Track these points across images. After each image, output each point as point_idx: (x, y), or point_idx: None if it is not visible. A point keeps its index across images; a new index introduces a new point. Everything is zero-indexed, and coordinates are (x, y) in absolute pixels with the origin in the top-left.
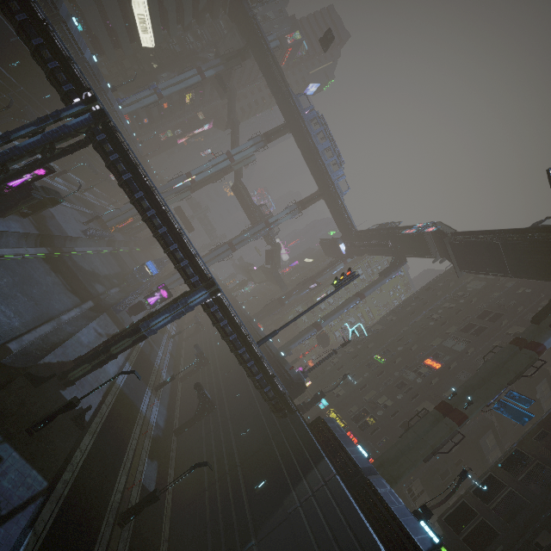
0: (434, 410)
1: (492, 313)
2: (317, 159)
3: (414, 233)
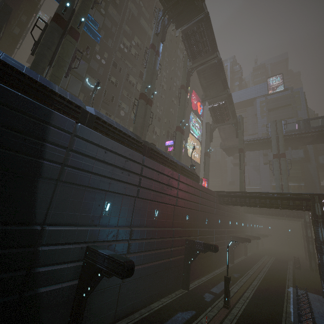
0: (55, 24)
1: None
2: None
3: None
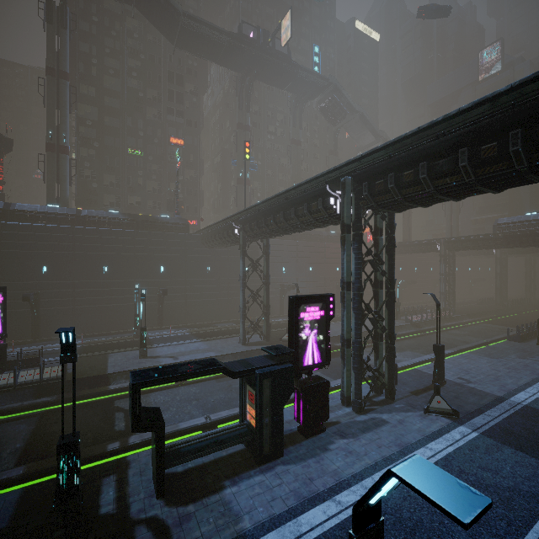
0: (240, 185)
1: (176, 75)
2: None
3: None
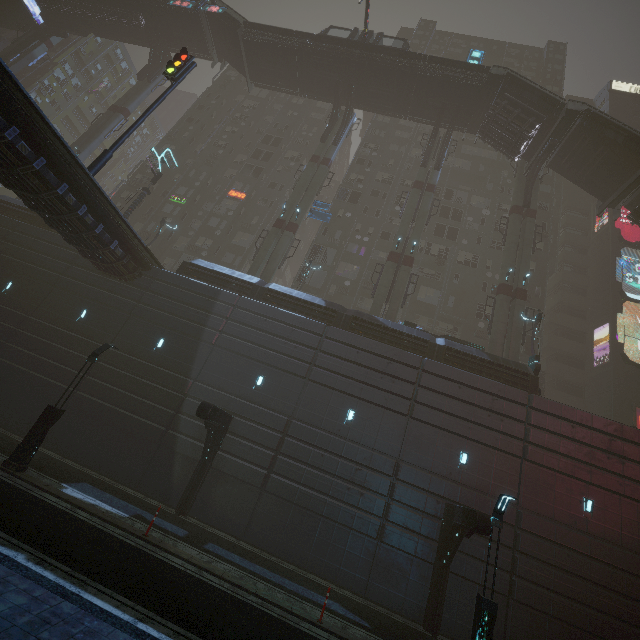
0: (274, 228)
1: (274, 138)
2: None
3: (185, 10)
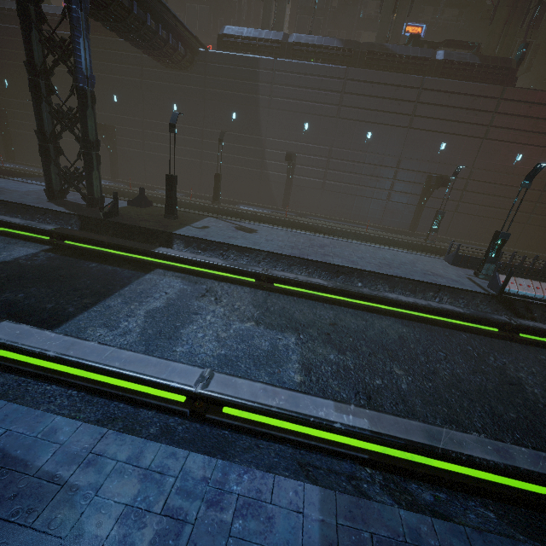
0: None
1: None
2: None
3: None
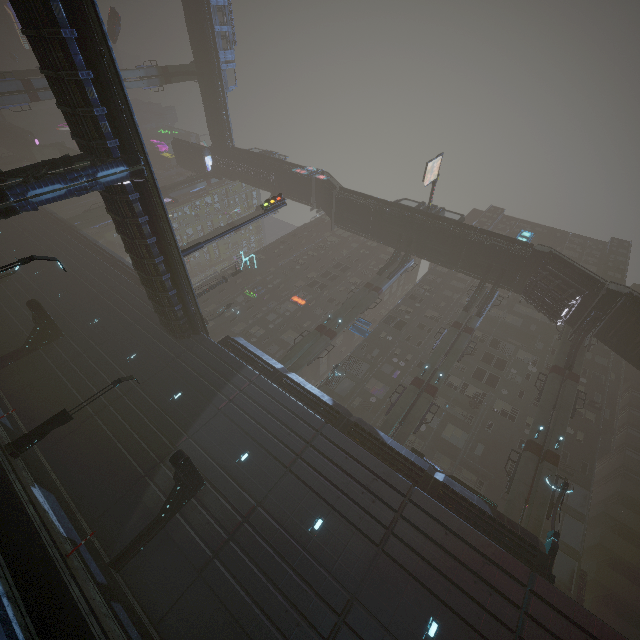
0: (315, 330)
1: (343, 266)
2: (205, 15)
3: (302, 175)
